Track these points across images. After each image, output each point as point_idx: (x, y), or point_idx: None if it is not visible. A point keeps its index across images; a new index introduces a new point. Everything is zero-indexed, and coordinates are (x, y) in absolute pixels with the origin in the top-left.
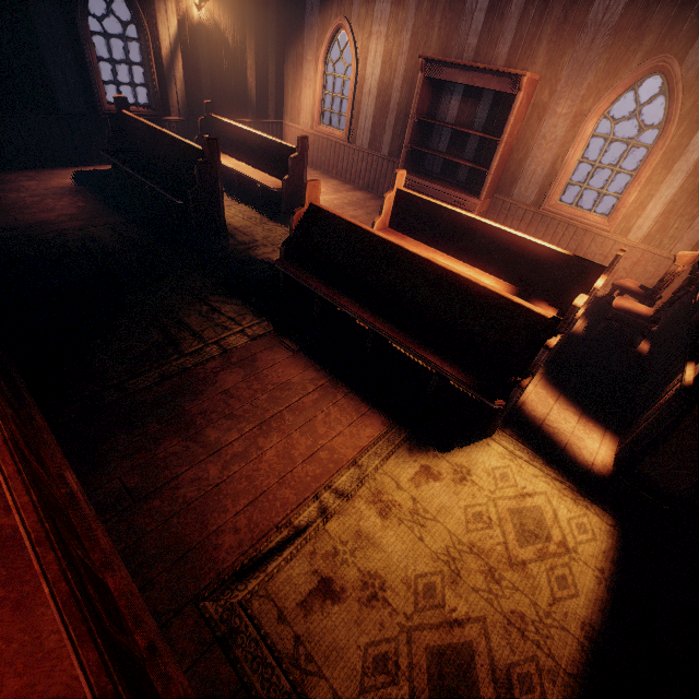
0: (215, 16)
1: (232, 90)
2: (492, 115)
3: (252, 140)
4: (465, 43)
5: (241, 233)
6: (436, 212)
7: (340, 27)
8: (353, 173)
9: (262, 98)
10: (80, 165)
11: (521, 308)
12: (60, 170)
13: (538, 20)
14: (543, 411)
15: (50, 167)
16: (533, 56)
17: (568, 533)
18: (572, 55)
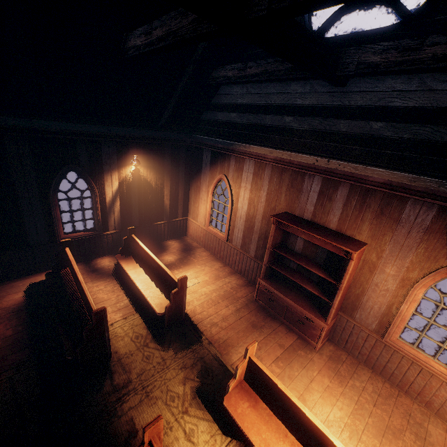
0: (144, 175)
1: (153, 208)
2: (330, 256)
3: (153, 261)
4: (305, 207)
5: (122, 367)
6: (284, 398)
7: (221, 179)
8: (230, 260)
9: (174, 208)
10: (38, 272)
11: None
12: (20, 282)
13: (359, 207)
14: None
15: (15, 278)
16: (358, 228)
17: None
18: (392, 236)
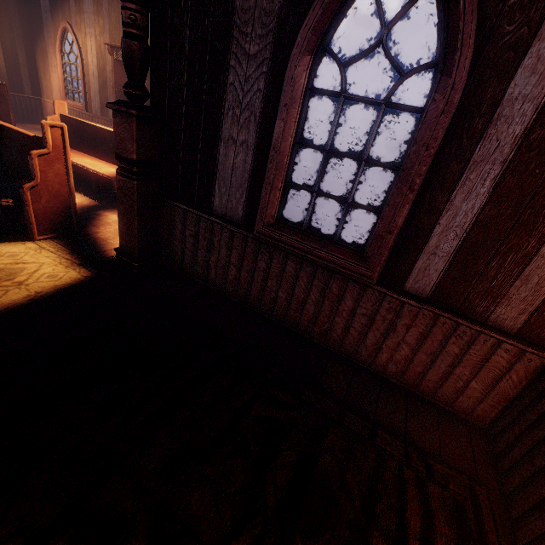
0: None
1: None
2: None
3: None
4: None
5: None
6: (84, 127)
7: (66, 29)
8: None
9: (15, 77)
10: None
11: (35, 140)
12: None
13: None
14: (110, 235)
15: None
16: None
17: (35, 278)
18: None
